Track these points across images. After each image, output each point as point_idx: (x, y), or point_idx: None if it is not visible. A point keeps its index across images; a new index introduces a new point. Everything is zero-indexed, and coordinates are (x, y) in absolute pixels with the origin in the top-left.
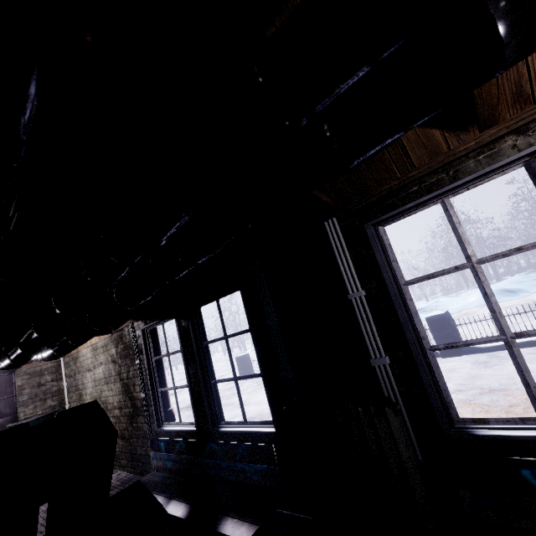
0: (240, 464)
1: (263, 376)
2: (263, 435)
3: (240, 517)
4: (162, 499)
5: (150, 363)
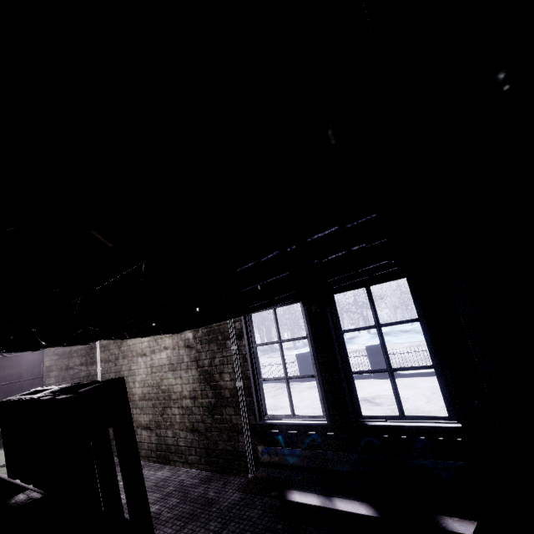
0: (420, 460)
1: (446, 367)
2: (436, 431)
3: (460, 516)
4: (315, 496)
5: (250, 350)
